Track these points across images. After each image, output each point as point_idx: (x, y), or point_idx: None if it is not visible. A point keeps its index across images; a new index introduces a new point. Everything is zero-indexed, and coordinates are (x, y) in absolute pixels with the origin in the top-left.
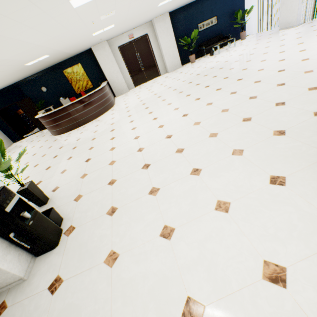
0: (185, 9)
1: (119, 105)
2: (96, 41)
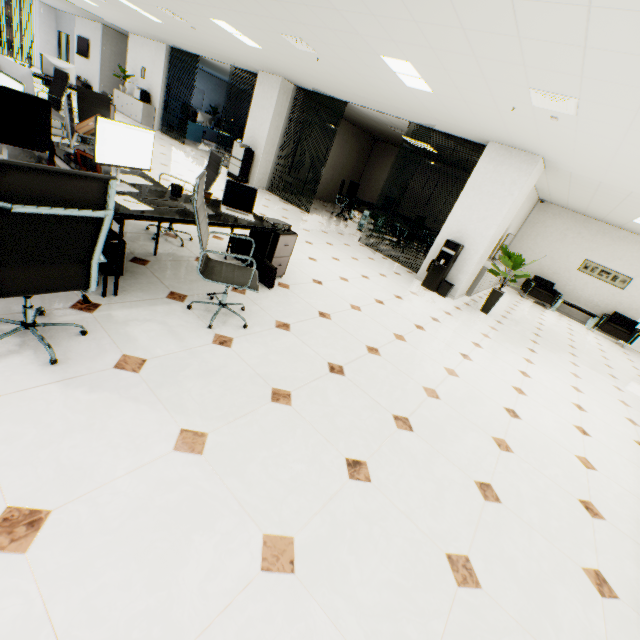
0: None
1: None
2: None
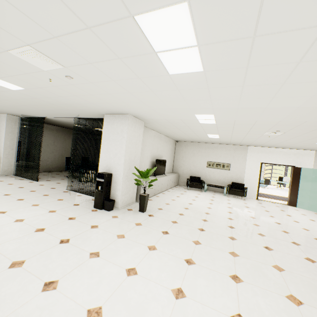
0: None
1: None
2: None
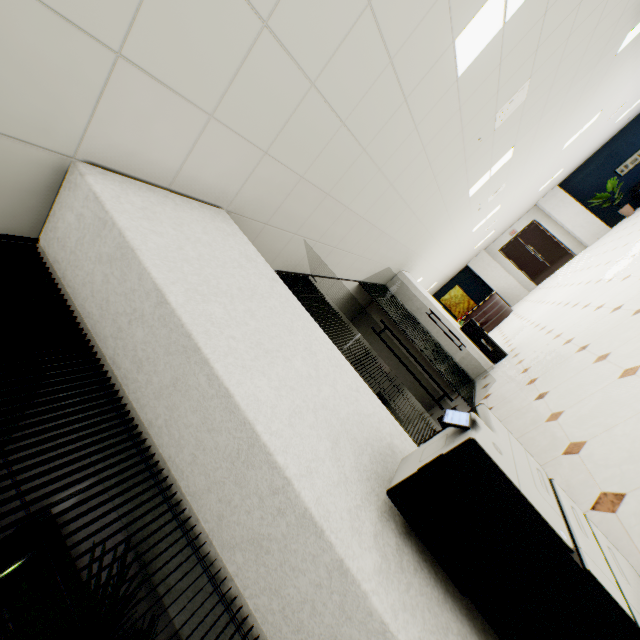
0: (582, 169)
1: (520, 306)
2: (474, 254)
